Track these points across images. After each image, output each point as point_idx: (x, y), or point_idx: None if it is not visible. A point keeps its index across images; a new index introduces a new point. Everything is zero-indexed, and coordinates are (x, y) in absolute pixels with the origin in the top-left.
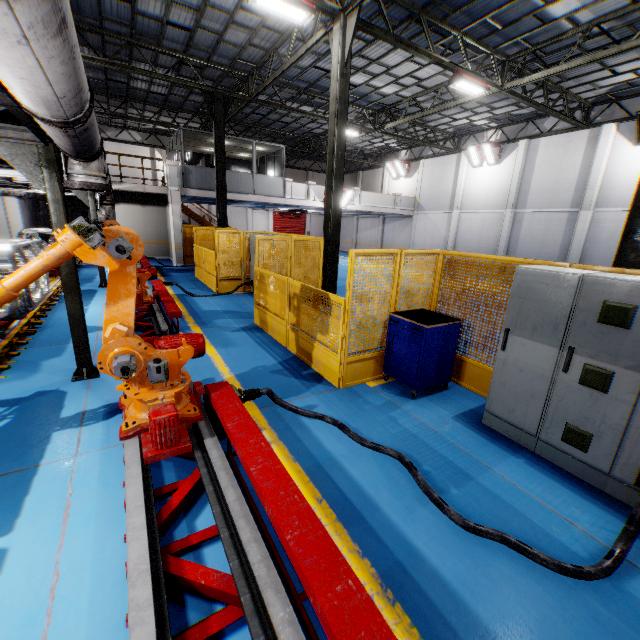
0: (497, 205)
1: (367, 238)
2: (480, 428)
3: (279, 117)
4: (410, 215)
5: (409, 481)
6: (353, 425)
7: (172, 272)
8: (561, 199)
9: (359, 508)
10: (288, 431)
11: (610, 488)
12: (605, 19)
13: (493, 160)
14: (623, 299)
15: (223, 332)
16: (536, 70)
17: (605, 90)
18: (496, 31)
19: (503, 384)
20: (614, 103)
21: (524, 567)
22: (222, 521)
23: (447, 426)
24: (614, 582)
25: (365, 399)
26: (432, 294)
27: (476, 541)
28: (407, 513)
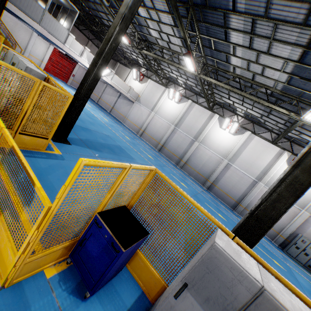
0: (170, 120)
1: (107, 99)
2: None
3: None
4: (133, 101)
5: None
6: None
7: None
8: (192, 132)
9: None
10: None
11: None
12: (242, 78)
13: (177, 101)
14: None
15: None
16: (211, 77)
17: (222, 102)
18: (211, 48)
19: None
20: (222, 108)
21: None
22: None
23: None
24: None
25: None
26: (135, 194)
27: None
28: None
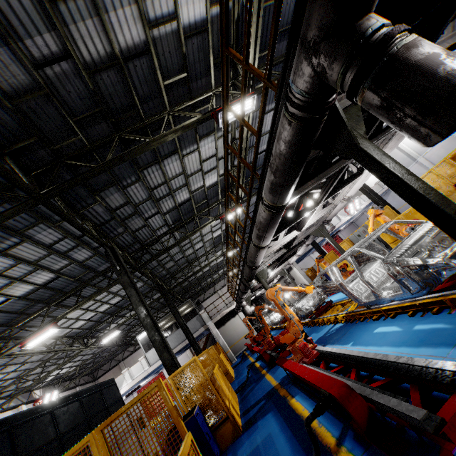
0: None
1: None
2: None
3: None
4: None
5: None
6: None
7: None
8: None
9: None
10: None
11: None
12: None
13: None
14: None
15: None
16: None
17: None
18: None
19: None
20: None
21: None
22: None
23: None
24: None
25: None
26: None
27: None
28: None
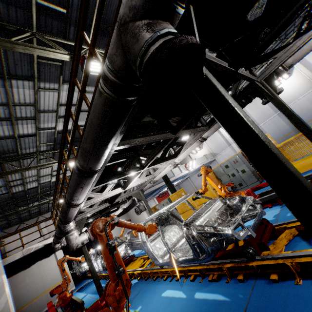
0: None
1: (200, 182)
2: None
3: None
4: (213, 159)
5: None
6: None
7: None
8: (269, 114)
9: None
10: None
11: None
12: None
13: None
14: None
15: None
16: None
17: None
18: None
19: None
20: None
21: None
22: None
23: None
24: None
25: None
26: None
27: None
28: None
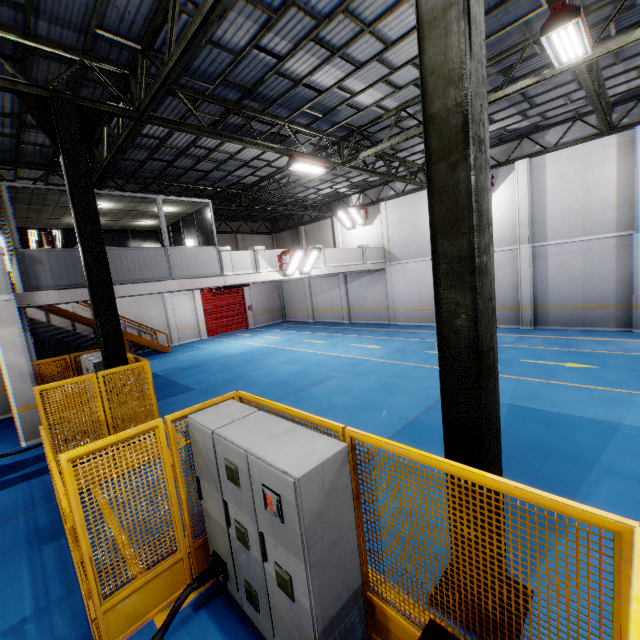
0: (503, 241)
1: (327, 302)
2: None
3: (193, 163)
4: (381, 268)
5: None
6: None
7: None
8: (598, 223)
9: None
10: None
11: None
12: None
13: None
14: None
15: None
16: (598, 41)
17: None
18: None
19: None
20: None
21: None
22: None
23: None
24: None
25: None
26: None
27: None
28: None
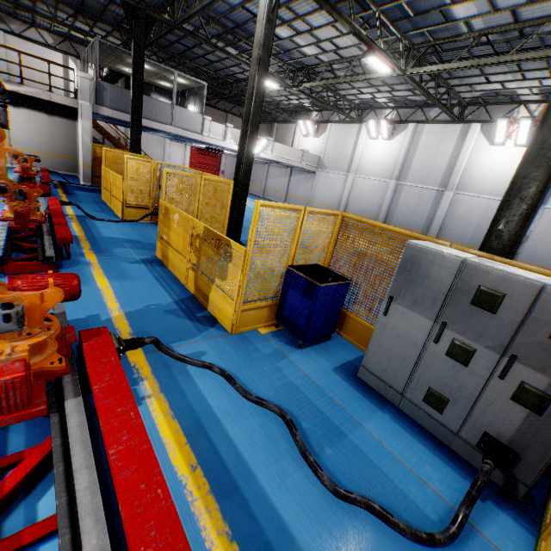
0: (384, 175)
1: (275, 185)
2: (355, 381)
3: (204, 53)
4: (314, 171)
5: (288, 440)
6: (240, 376)
7: (77, 190)
8: (433, 179)
9: (235, 475)
10: (172, 381)
11: (456, 445)
12: (493, 31)
13: (387, 135)
14: (496, 287)
15: (120, 262)
16: (433, 63)
17: (479, 94)
18: (408, 17)
19: (380, 345)
20: (483, 107)
21: (385, 536)
22: (65, 517)
23: (327, 378)
24: (458, 546)
25: (255, 347)
26: (327, 251)
27: (344, 509)
28: (282, 479)
